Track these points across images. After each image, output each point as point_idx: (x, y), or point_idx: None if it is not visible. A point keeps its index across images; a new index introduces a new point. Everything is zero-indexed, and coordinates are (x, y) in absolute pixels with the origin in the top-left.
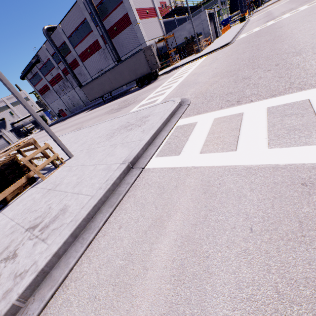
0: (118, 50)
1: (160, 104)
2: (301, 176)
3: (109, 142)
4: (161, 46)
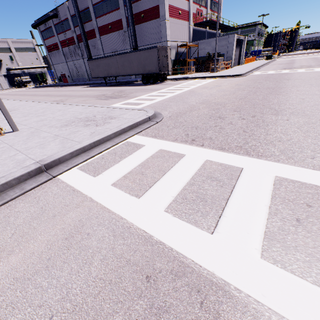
0: (138, 38)
1: (134, 110)
2: (156, 264)
3: (58, 130)
4: (182, 51)
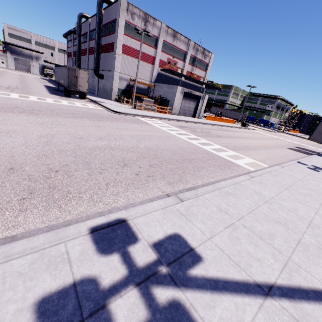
0: (104, 63)
1: None
2: None
3: None
4: (138, 86)
